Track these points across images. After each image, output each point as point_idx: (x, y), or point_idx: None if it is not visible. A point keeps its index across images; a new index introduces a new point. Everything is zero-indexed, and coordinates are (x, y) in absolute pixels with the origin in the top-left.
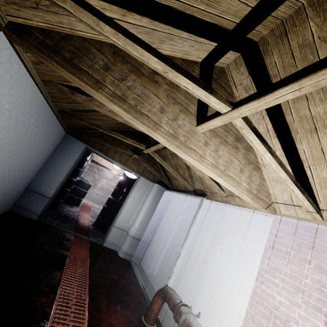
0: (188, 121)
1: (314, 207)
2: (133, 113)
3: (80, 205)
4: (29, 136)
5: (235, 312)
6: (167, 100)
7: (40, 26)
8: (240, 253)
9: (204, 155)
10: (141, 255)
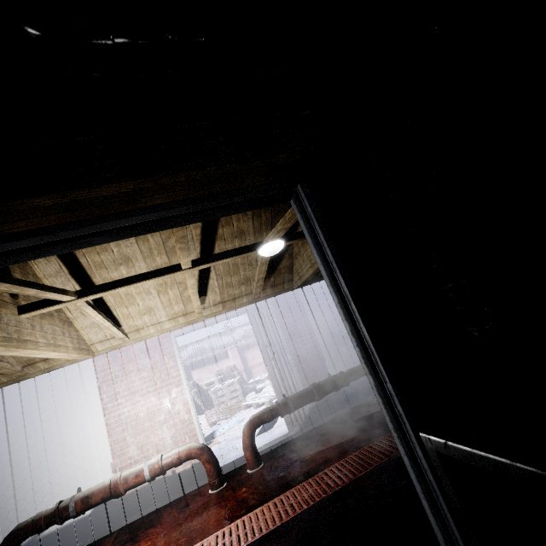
0: (11, 313)
1: (125, 334)
2: None
3: None
4: None
5: (102, 456)
6: None
7: None
8: (77, 411)
9: (37, 339)
10: None
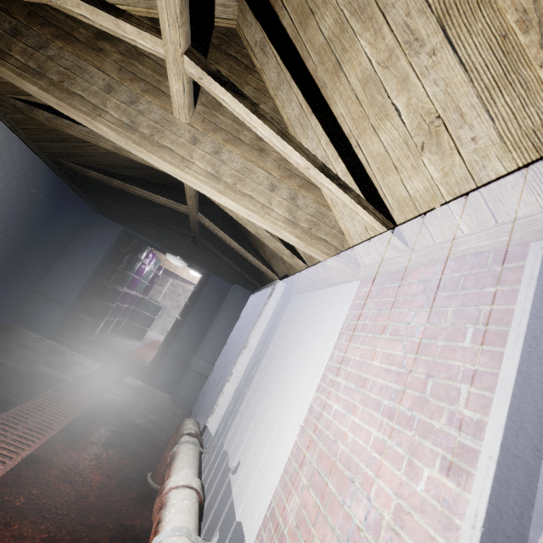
0: (160, 106)
1: (378, 218)
2: (56, 92)
3: (148, 341)
4: (5, 194)
5: (282, 452)
6: (120, 75)
7: None
8: (311, 353)
9: (189, 157)
10: (211, 403)
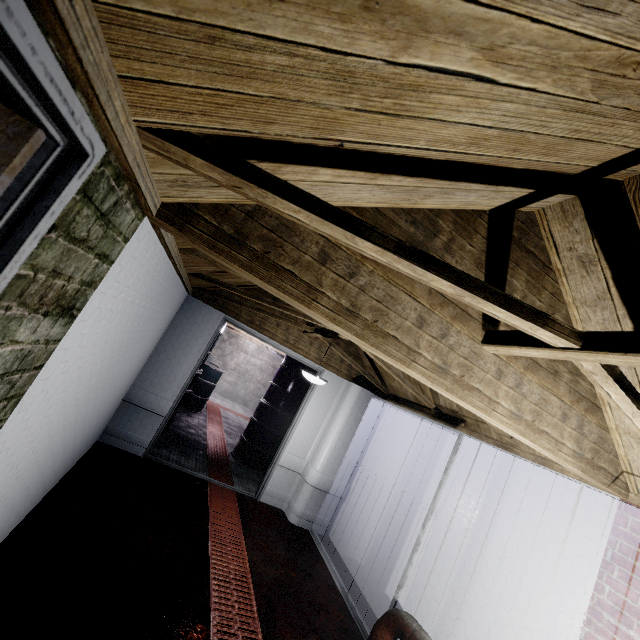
0: (467, 336)
1: None
2: (371, 337)
3: (203, 408)
4: (143, 330)
5: None
6: (430, 300)
7: (212, 202)
8: (548, 558)
9: (495, 397)
10: (330, 519)
